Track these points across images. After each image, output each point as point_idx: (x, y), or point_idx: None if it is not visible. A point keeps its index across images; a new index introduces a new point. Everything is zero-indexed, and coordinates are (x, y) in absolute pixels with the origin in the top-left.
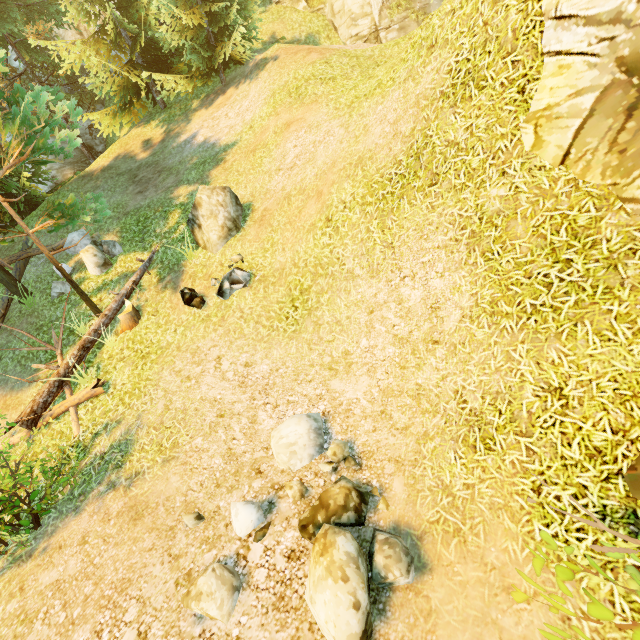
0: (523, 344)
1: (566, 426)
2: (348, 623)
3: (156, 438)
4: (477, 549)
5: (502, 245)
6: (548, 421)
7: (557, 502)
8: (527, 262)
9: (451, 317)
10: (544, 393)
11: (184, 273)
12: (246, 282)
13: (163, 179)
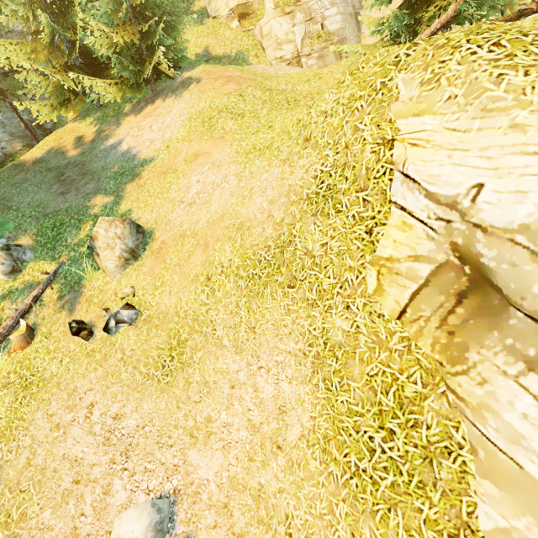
0: (344, 503)
1: None
2: None
3: (7, 504)
4: None
5: (340, 380)
6: None
7: None
8: (358, 413)
9: (293, 429)
10: None
11: (82, 295)
12: (131, 321)
13: (85, 183)
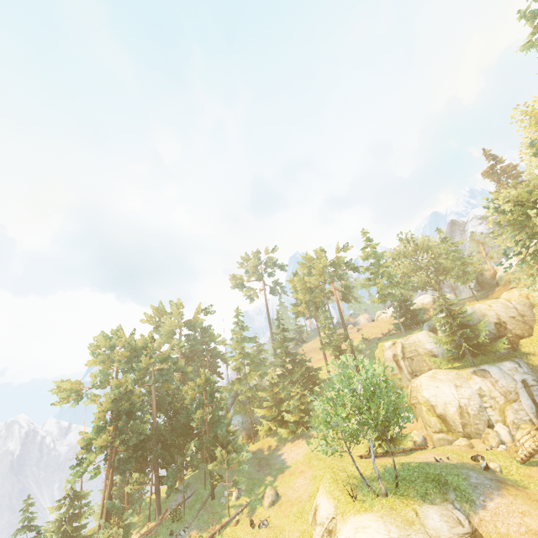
0: None
1: None
2: None
3: None
4: None
5: None
6: None
7: None
8: None
9: None
10: None
11: (255, 513)
12: (266, 525)
13: (266, 468)
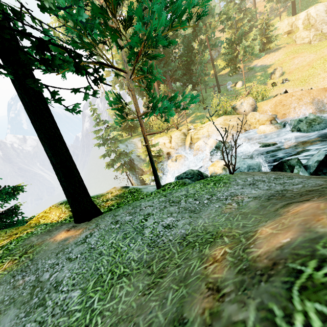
0: None
1: None
2: None
3: None
4: None
5: None
6: None
7: None
8: None
9: None
10: None
11: (267, 83)
12: (289, 81)
13: (249, 73)
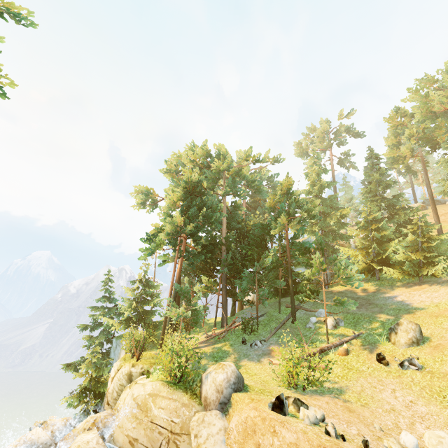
0: None
1: None
2: None
3: (357, 396)
4: None
5: None
6: None
7: None
8: None
9: None
10: None
11: (377, 348)
12: (419, 368)
13: (371, 307)
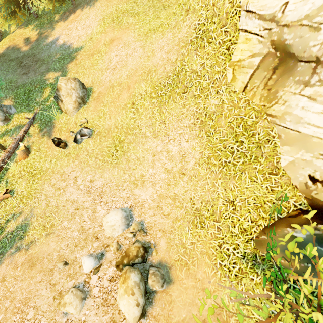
0: (220, 180)
1: (234, 218)
2: (134, 313)
3: (42, 222)
4: (193, 272)
5: (214, 129)
6: (227, 216)
7: (227, 251)
8: (224, 140)
9: (190, 162)
10: (226, 203)
11: (54, 127)
12: (89, 135)
13: (39, 66)
